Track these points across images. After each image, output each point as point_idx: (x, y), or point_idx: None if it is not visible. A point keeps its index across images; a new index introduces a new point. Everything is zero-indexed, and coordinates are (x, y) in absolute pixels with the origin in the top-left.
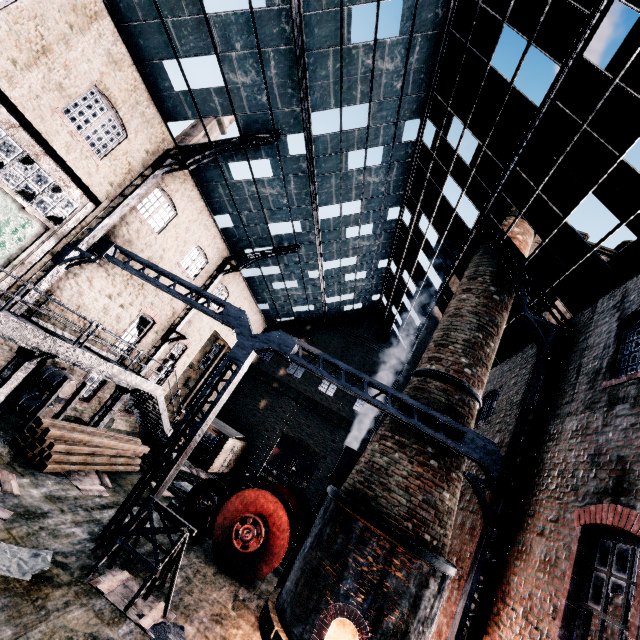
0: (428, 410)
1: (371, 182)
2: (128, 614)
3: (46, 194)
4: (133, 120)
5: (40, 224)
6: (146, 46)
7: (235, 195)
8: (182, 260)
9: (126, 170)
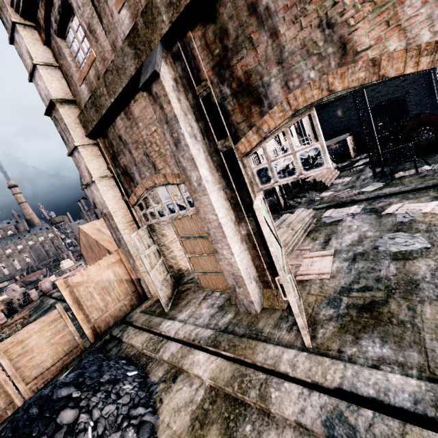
0: None
1: None
2: (419, 172)
3: None
4: None
5: None
6: None
7: None
8: None
9: None
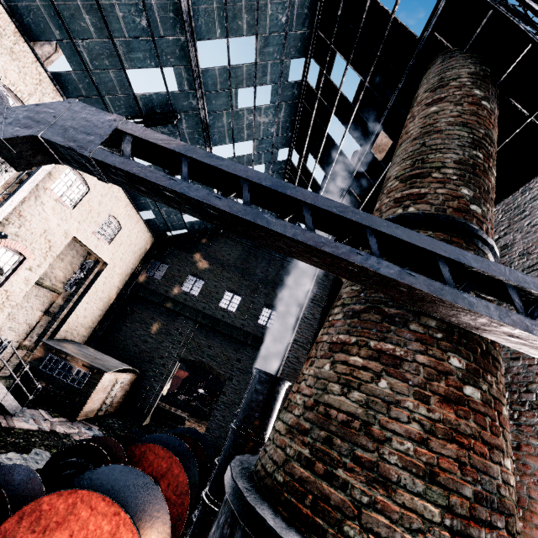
0: (477, 261)
1: (268, 0)
2: None
3: None
4: None
5: None
6: None
7: None
8: None
9: None
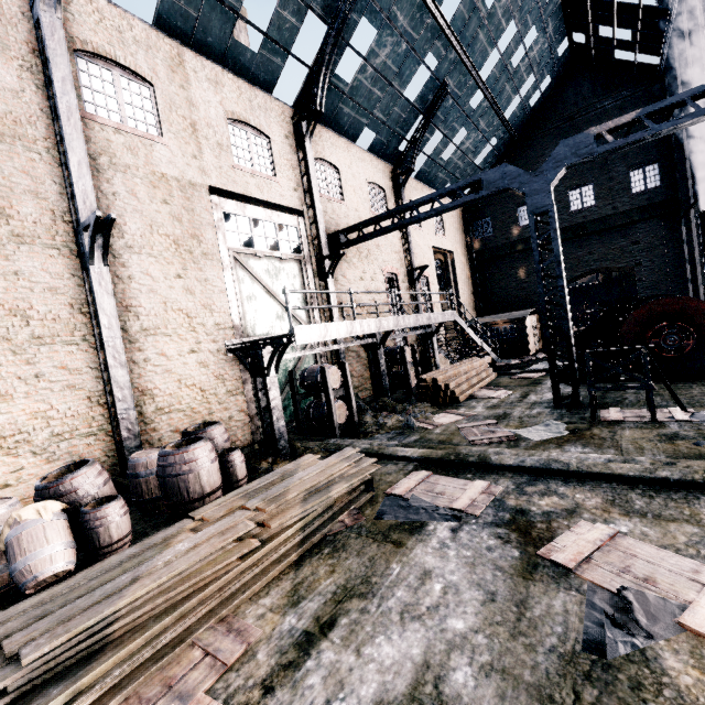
0: None
1: None
2: (659, 421)
3: (279, 237)
4: (260, 120)
5: (294, 262)
6: (215, 39)
7: (359, 100)
8: (370, 208)
9: (290, 169)
